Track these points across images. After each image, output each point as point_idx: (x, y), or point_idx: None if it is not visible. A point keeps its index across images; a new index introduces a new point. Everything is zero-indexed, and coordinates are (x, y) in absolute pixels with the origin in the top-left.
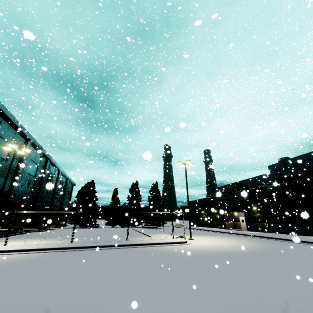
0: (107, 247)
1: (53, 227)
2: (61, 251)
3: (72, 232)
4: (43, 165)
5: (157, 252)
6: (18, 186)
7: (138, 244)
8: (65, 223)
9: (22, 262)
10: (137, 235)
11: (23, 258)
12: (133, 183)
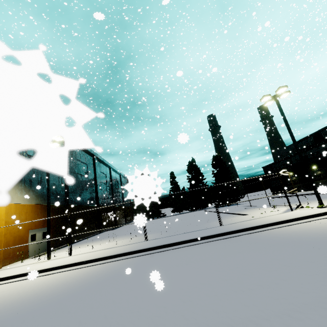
0: (200, 240)
1: (122, 223)
2: (137, 256)
3: (142, 227)
4: (92, 164)
5: (306, 238)
6: (74, 188)
7: (246, 228)
8: (132, 218)
9: (82, 289)
10: (222, 217)
11: (86, 277)
12: (189, 161)
